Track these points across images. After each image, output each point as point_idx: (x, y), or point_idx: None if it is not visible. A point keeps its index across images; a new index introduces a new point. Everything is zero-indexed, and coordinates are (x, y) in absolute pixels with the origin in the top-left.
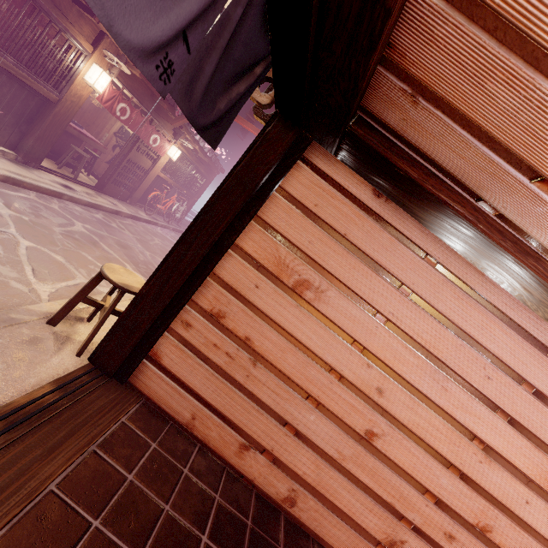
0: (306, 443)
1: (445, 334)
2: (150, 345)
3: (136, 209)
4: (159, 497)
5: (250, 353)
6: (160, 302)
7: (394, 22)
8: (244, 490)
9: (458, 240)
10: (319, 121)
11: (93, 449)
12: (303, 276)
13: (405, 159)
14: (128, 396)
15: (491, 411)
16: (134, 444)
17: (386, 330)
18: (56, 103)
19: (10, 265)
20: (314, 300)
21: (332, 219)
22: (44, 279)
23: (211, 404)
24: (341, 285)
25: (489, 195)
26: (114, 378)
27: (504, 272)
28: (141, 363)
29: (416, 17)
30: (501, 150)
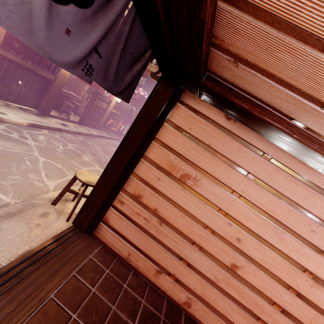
0: (194, 270)
1: (280, 203)
2: (102, 214)
3: (101, 131)
4: (109, 301)
5: (157, 217)
6: (106, 191)
7: (211, 24)
8: (159, 297)
9: (283, 143)
10: (185, 79)
11: (74, 274)
12: (185, 172)
13: (239, 98)
14: (93, 242)
15: (316, 253)
16: (96, 271)
17: (240, 202)
18: (54, 81)
19: (34, 172)
20: (193, 186)
21: (200, 136)
22: (51, 178)
23: (138, 247)
24: (209, 176)
25: (297, 117)
26: (86, 232)
27: (318, 163)
28: (99, 224)
29: (224, 20)
30: (296, 91)
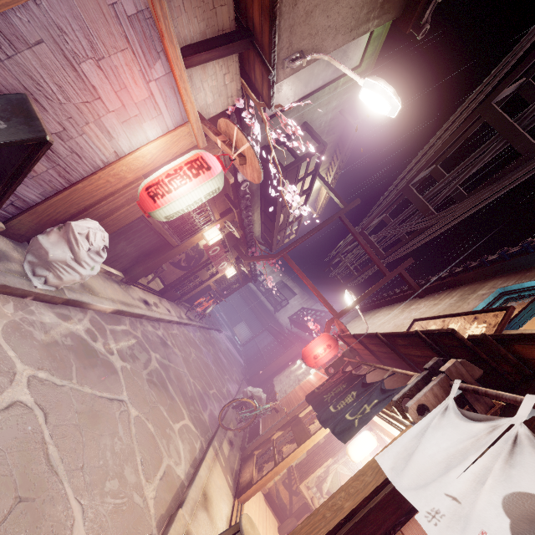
0: None
1: None
2: None
3: (179, 309)
4: None
5: None
6: None
7: None
8: None
9: None
10: None
11: None
12: None
13: None
14: None
15: None
16: None
17: None
18: (175, 246)
19: (130, 460)
20: None
21: None
22: (148, 474)
23: None
24: None
25: None
26: None
27: None
28: None
29: None
30: None
